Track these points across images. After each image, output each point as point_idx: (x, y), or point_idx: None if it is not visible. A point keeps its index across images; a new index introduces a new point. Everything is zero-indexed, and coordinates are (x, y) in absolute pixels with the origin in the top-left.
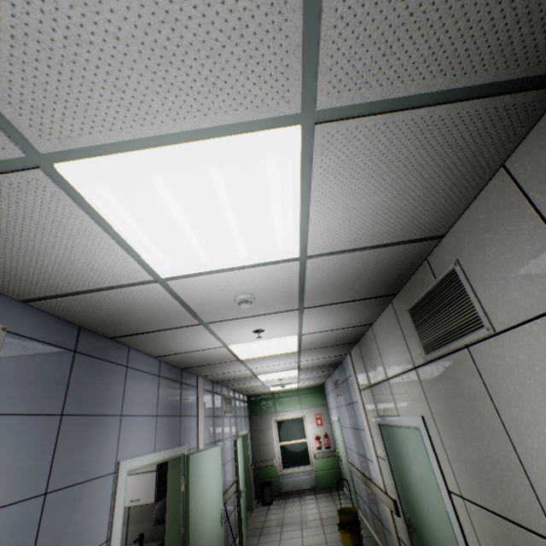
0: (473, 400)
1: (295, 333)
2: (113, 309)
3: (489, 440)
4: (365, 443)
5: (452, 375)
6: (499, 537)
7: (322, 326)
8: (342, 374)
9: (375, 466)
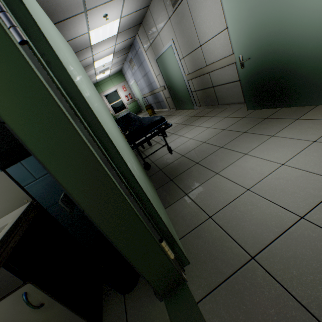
0: (186, 18)
1: (119, 17)
2: (55, 1)
3: (190, 30)
4: (150, 77)
5: (181, 12)
6: (191, 59)
7: (130, 9)
8: (134, 51)
9: (156, 81)
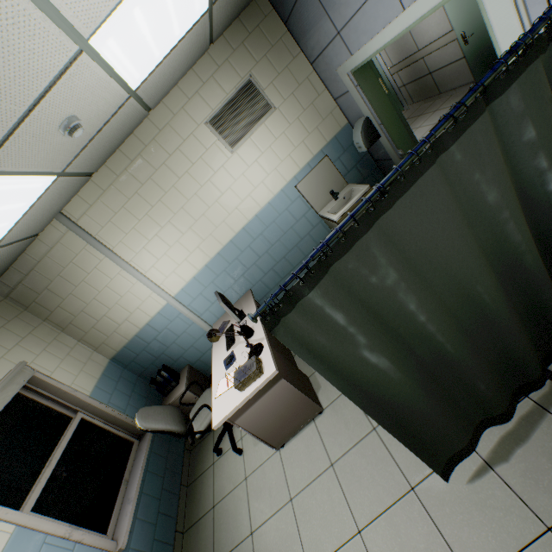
0: None
1: None
2: None
3: None
4: None
5: None
6: (395, 48)
7: None
8: None
9: None
